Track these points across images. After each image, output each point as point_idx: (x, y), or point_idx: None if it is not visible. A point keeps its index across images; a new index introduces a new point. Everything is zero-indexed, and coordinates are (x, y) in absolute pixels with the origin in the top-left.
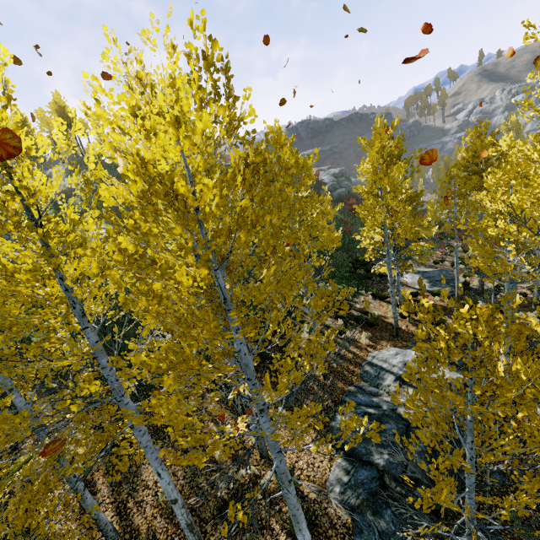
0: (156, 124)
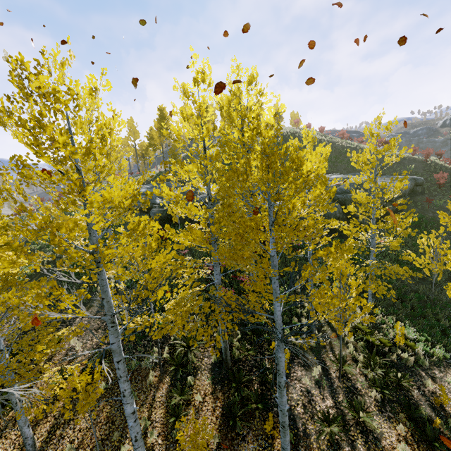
0: (1, 110)
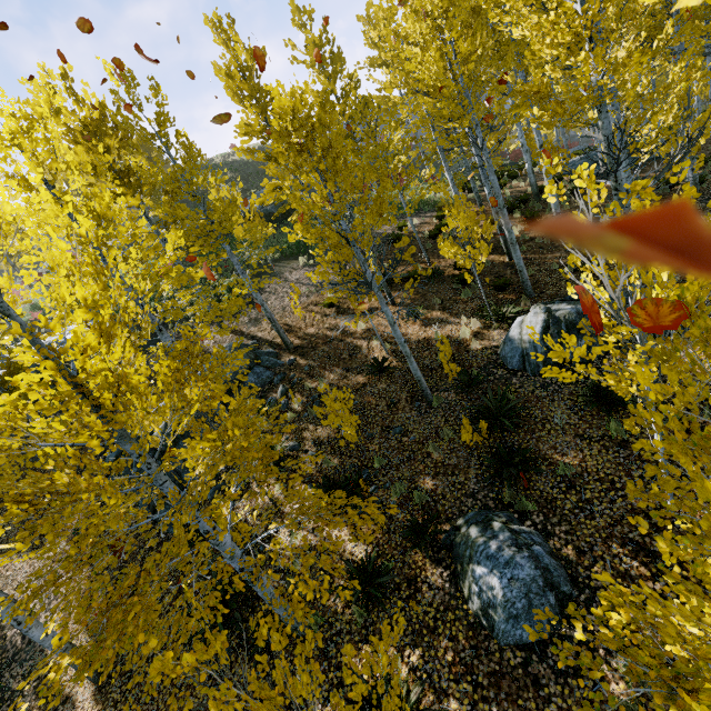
0: None
